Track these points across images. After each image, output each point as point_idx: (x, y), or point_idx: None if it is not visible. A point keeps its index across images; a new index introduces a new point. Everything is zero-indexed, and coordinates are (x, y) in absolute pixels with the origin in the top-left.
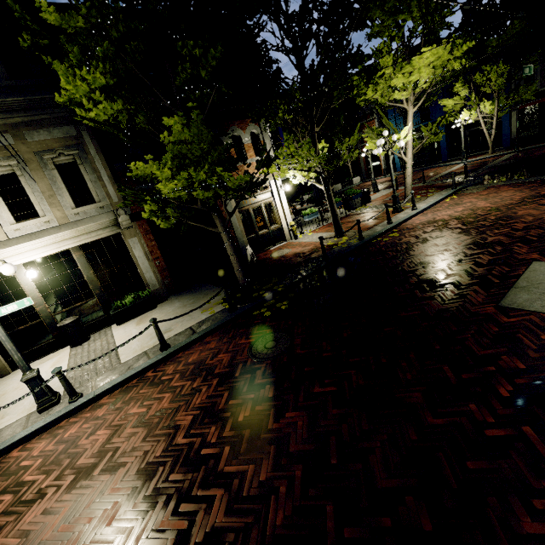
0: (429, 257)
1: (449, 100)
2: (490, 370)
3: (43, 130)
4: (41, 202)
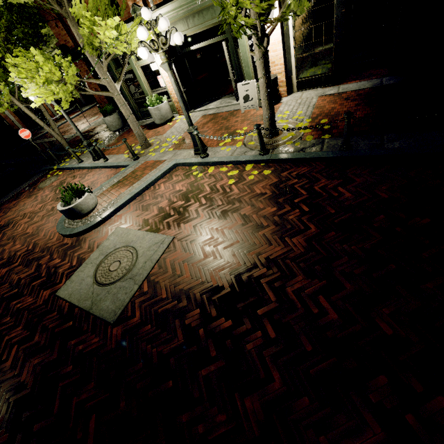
0: None
1: None
2: (203, 332)
3: None
4: None
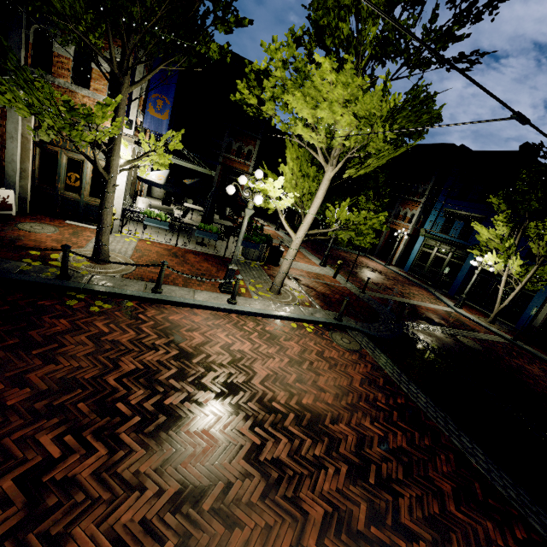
0: None
1: (484, 228)
2: None
3: None
4: None
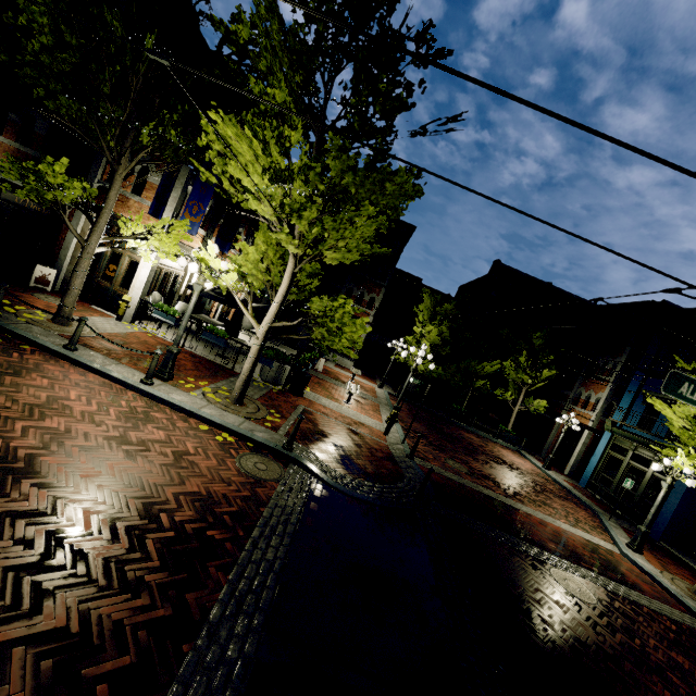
0: None
1: (666, 405)
2: None
3: None
4: None
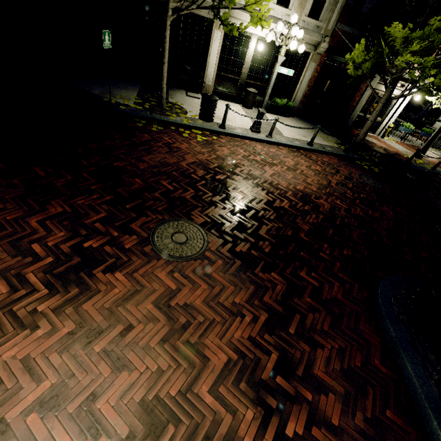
0: None
1: None
2: None
3: None
4: None
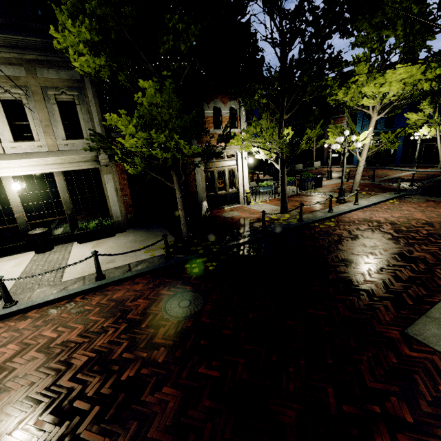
0: (354, 256)
1: (413, 114)
2: (375, 410)
3: (53, 70)
4: (38, 129)
